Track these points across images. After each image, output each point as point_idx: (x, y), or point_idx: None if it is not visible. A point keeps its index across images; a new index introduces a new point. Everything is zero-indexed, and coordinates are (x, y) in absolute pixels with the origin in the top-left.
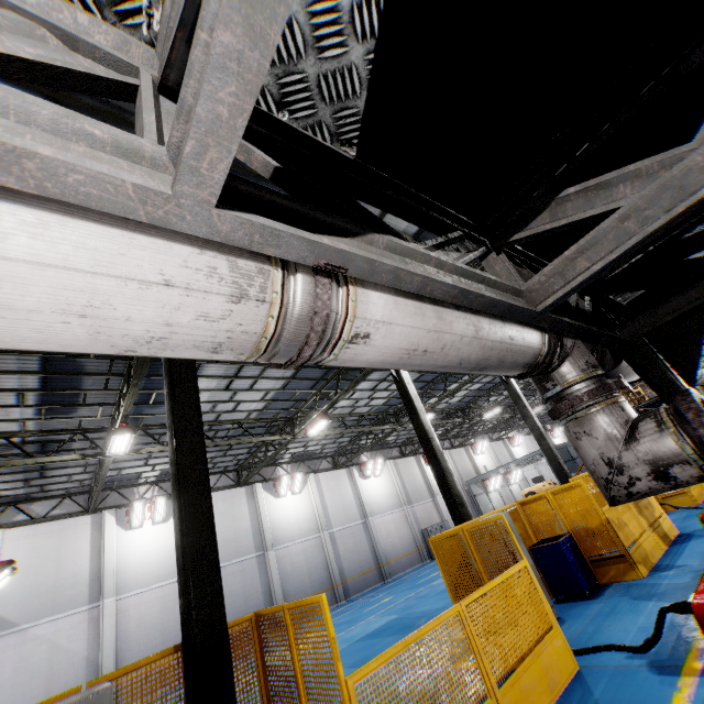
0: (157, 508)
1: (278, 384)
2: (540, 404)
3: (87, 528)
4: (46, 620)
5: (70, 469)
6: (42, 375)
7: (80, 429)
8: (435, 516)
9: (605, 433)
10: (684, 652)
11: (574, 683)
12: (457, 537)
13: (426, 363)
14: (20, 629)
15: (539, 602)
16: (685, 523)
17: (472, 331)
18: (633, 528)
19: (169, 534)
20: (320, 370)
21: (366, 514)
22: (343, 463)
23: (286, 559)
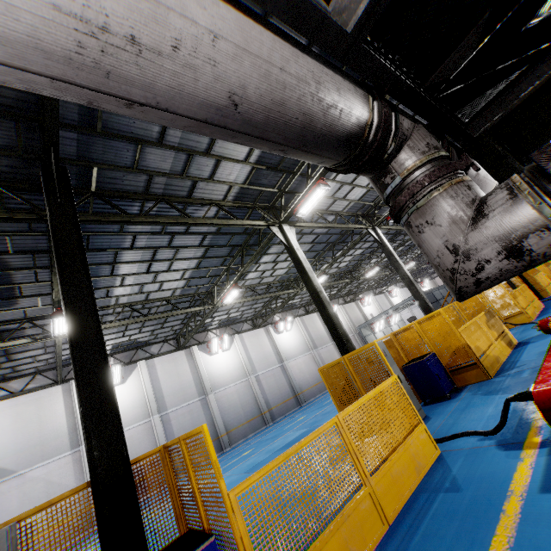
0: (114, 374)
1: (192, 264)
2: (411, 261)
3: (59, 395)
4: (38, 466)
5: (33, 351)
6: None
7: (28, 318)
8: (335, 355)
9: (449, 217)
10: (526, 431)
11: (437, 465)
12: (339, 364)
13: (158, 82)
14: (18, 475)
15: (407, 406)
16: (523, 334)
17: (235, 36)
18: (483, 342)
19: (128, 391)
20: (226, 248)
21: (282, 359)
22: (260, 324)
23: (223, 399)
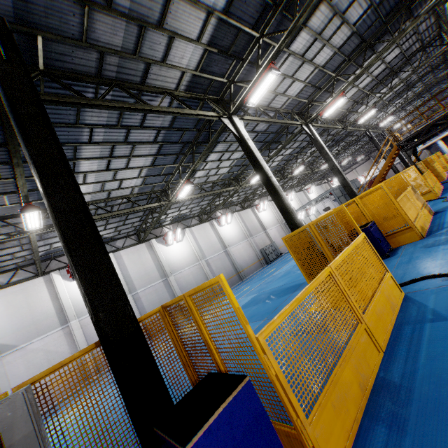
0: None
1: (148, 161)
2: None
3: (42, 285)
4: (36, 340)
5: (10, 249)
6: None
7: None
8: (267, 241)
9: None
10: None
11: (407, 304)
12: (304, 231)
13: None
14: (19, 348)
15: (376, 259)
16: (435, 207)
17: None
18: (413, 211)
19: None
20: (178, 145)
21: (226, 246)
22: (206, 219)
23: (181, 279)
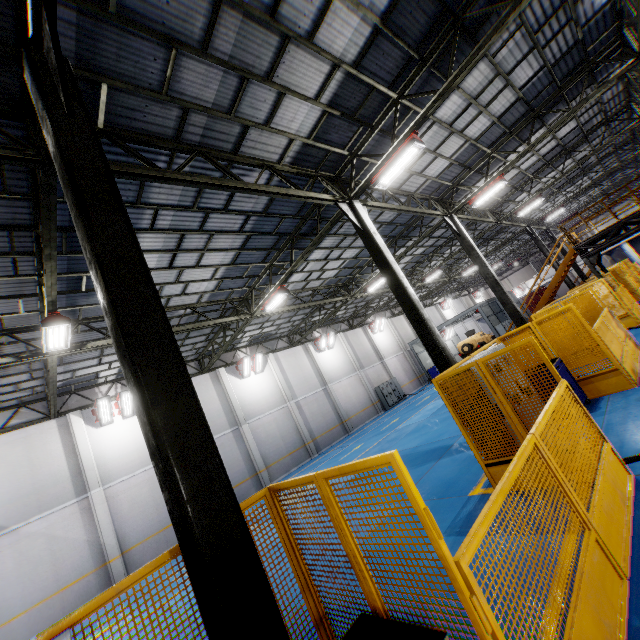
0: (124, 404)
1: (228, 258)
2: (473, 265)
3: (54, 432)
4: (36, 519)
5: (14, 377)
6: None
7: (6, 330)
8: (384, 376)
9: None
10: None
11: None
12: (469, 372)
13: None
14: (10, 531)
15: (586, 420)
16: None
17: None
18: (615, 345)
19: None
20: (271, 237)
21: (326, 382)
22: (299, 340)
23: (260, 429)
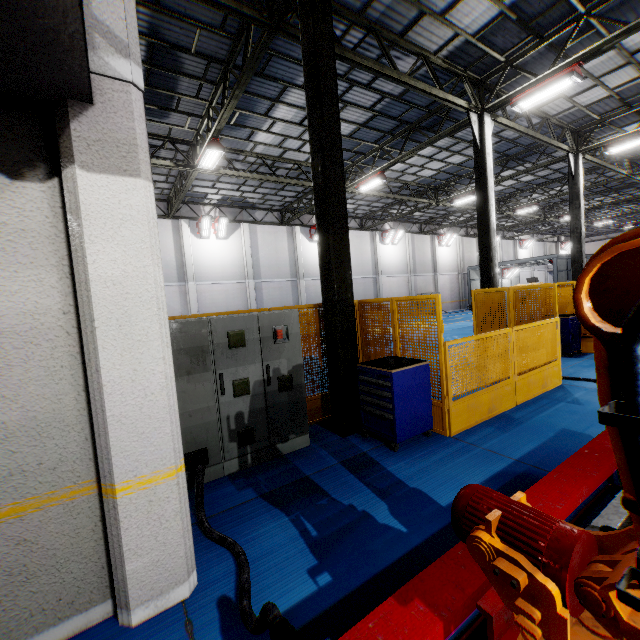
0: (220, 227)
1: (348, 130)
2: None
3: (169, 229)
4: None
5: (156, 176)
6: (146, 66)
7: (169, 138)
8: (430, 287)
9: None
10: None
11: (558, 390)
12: (500, 293)
13: None
14: None
15: (555, 345)
16: None
17: None
18: None
19: (229, 249)
20: (393, 122)
21: (378, 272)
22: (370, 226)
23: (312, 288)
